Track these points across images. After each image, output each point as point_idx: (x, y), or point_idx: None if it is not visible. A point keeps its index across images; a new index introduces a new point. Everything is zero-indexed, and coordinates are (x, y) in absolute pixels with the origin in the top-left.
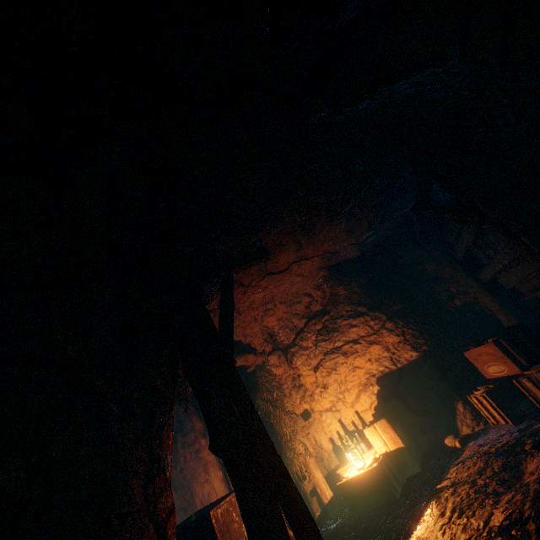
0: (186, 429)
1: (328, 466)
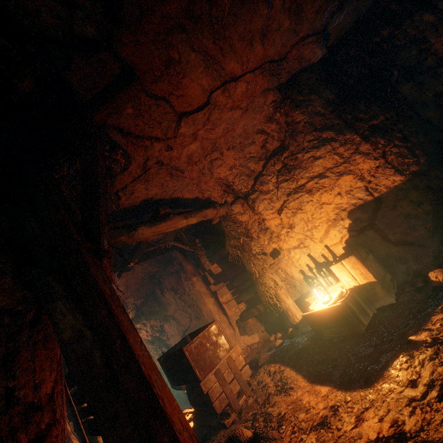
0: (185, 269)
1: (301, 291)
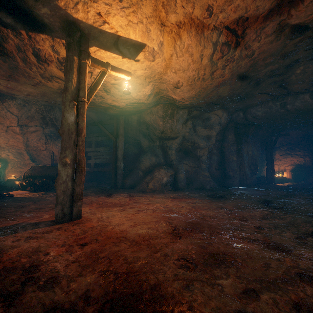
0: None
1: None
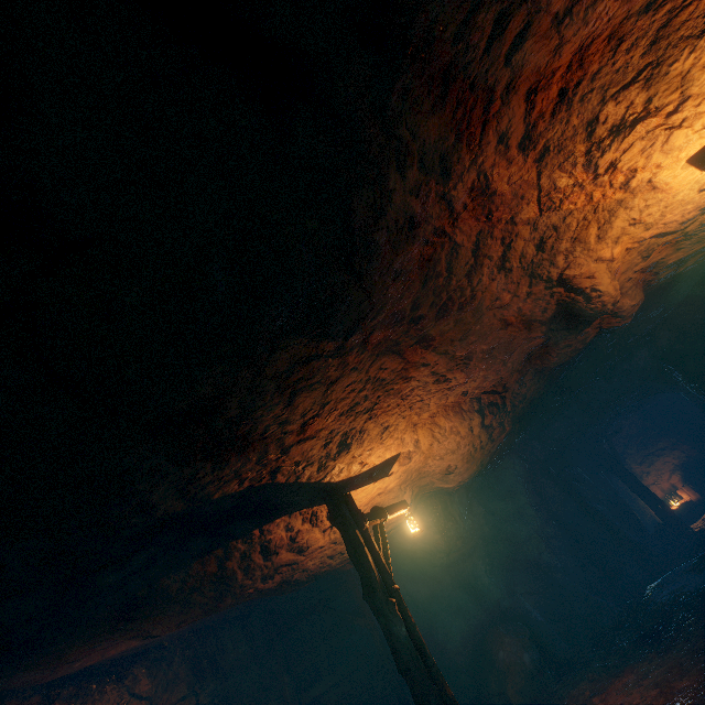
0: None
1: None
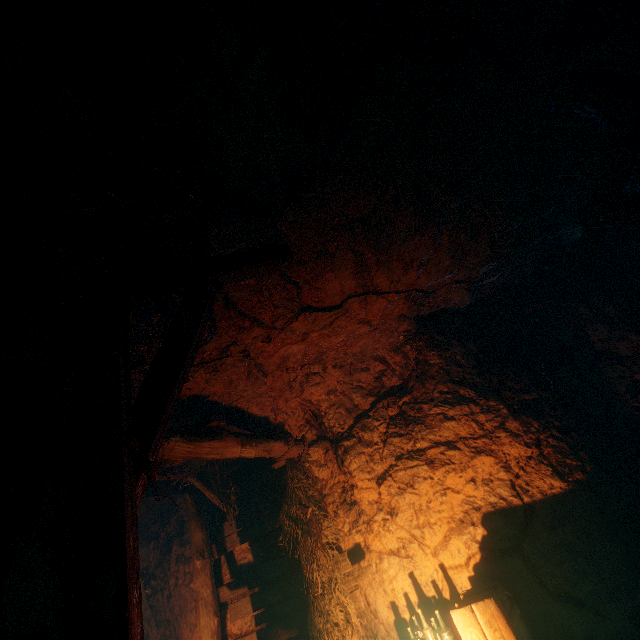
0: (186, 535)
1: None
